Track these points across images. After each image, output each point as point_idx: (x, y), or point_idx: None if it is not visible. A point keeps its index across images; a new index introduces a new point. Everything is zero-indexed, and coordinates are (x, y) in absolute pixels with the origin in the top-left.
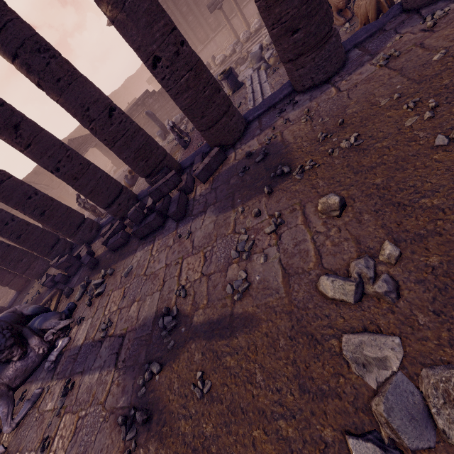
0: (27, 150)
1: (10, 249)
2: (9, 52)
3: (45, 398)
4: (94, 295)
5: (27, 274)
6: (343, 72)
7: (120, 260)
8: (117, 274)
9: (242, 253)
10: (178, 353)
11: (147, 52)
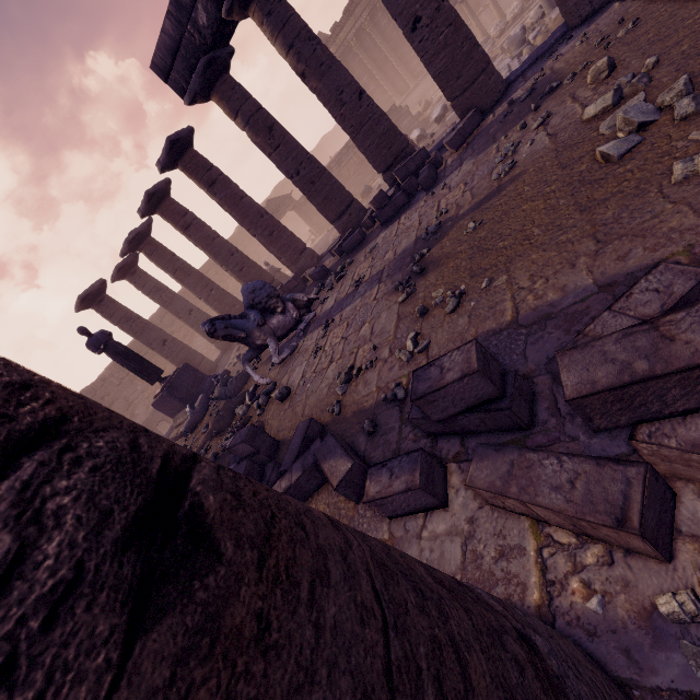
0: (276, 152)
1: (225, 293)
2: (287, 44)
3: (303, 345)
4: (336, 280)
5: None
6: None
7: (360, 252)
8: (358, 259)
9: (508, 156)
10: (446, 234)
11: (409, 15)
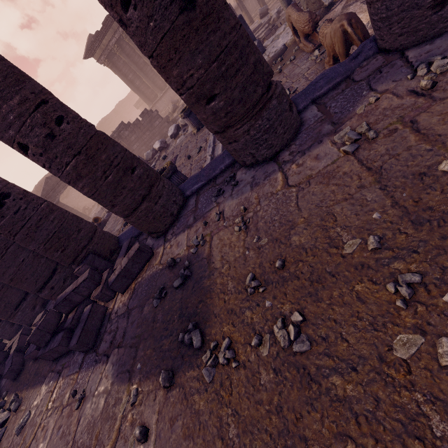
0: None
1: None
2: None
3: None
4: None
5: None
6: (295, 147)
7: (31, 387)
8: (18, 415)
9: None
10: None
11: (6, 139)
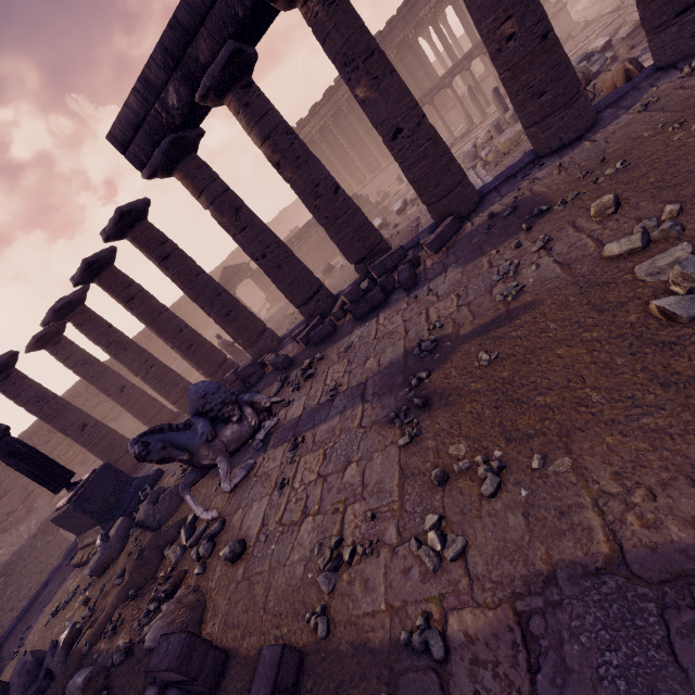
0: (241, 233)
1: (168, 370)
2: (264, 134)
3: (263, 465)
4: (304, 378)
5: (180, 403)
6: (596, 128)
7: (330, 346)
8: (330, 355)
9: (507, 275)
10: (448, 358)
11: (391, 125)
